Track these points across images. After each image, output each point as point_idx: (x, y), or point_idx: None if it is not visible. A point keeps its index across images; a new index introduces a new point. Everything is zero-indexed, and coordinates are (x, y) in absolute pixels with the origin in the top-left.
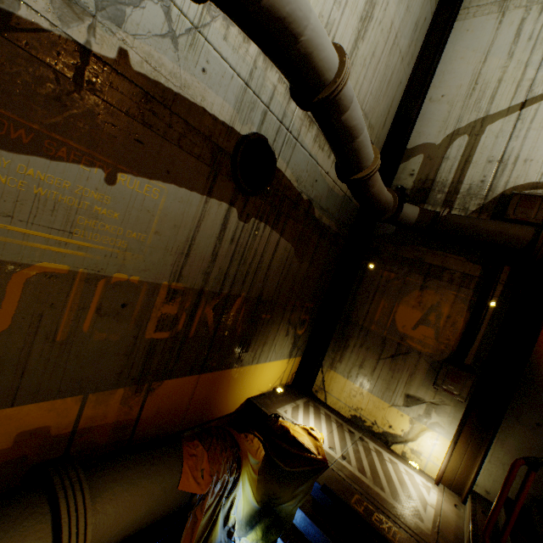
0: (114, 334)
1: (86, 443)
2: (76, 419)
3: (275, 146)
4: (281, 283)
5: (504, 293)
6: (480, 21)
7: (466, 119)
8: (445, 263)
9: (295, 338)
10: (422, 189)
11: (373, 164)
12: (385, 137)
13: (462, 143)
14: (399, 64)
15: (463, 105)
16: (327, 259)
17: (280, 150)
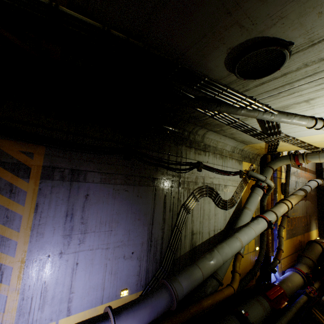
0: (300, 225)
1: (301, 244)
2: (300, 239)
3: None
4: (310, 210)
5: None
6: None
7: None
8: None
9: (315, 223)
10: None
11: None
12: (315, 166)
13: None
14: None
15: None
16: (314, 201)
17: None
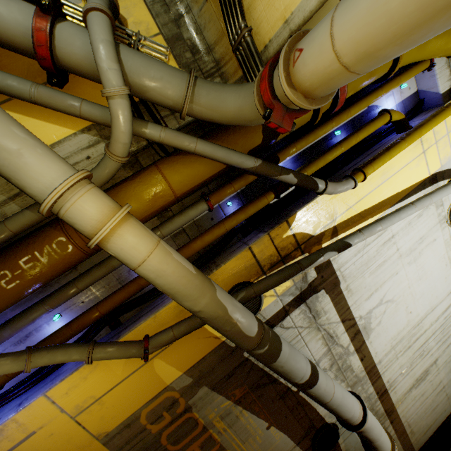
0: None
1: None
2: None
3: (341, 429)
4: None
5: None
6: None
7: None
8: None
9: None
10: None
11: None
12: (424, 440)
13: None
14: (444, 400)
15: None
16: None
17: (342, 432)
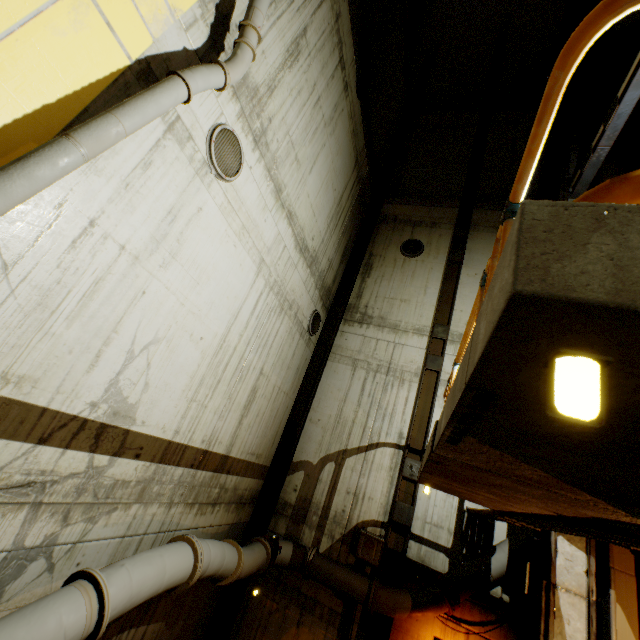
0: None
1: None
2: None
3: None
4: None
5: (359, 633)
6: (342, 367)
7: (334, 447)
8: (317, 594)
9: None
10: (302, 507)
11: (236, 570)
12: (276, 448)
13: (331, 469)
14: (284, 399)
15: (332, 434)
16: (210, 594)
17: None
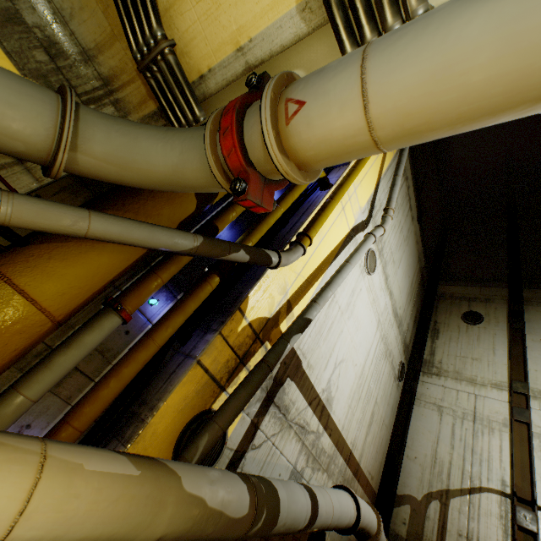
0: None
1: None
2: None
3: None
4: None
5: None
6: (429, 412)
7: (435, 485)
8: None
9: None
10: None
11: None
12: (380, 478)
13: (437, 507)
14: (385, 431)
15: (431, 472)
16: None
17: None
